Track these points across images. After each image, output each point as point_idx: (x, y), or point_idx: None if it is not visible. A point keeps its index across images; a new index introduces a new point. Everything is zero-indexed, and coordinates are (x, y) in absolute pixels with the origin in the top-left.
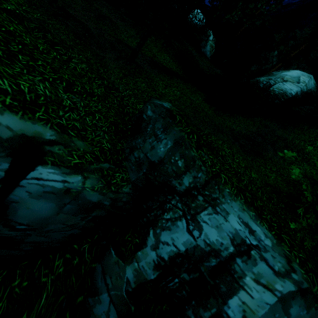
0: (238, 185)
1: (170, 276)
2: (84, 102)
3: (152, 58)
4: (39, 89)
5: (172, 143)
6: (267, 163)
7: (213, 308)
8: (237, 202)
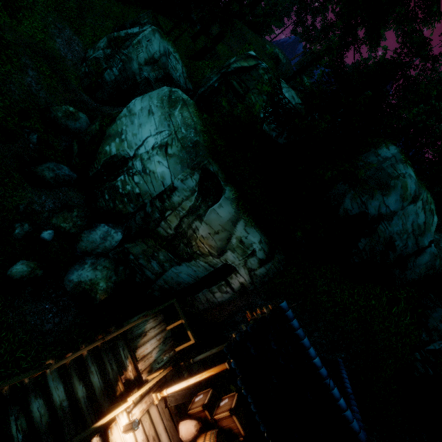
0: None
1: None
2: None
3: None
4: None
5: None
6: None
7: None
8: None
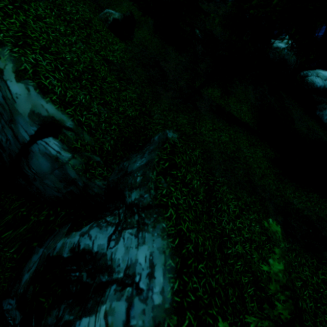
0: (187, 231)
1: (75, 265)
2: (109, 114)
3: (220, 105)
4: (78, 98)
5: (145, 162)
6: (323, 269)
7: (72, 315)
8: (164, 241)
